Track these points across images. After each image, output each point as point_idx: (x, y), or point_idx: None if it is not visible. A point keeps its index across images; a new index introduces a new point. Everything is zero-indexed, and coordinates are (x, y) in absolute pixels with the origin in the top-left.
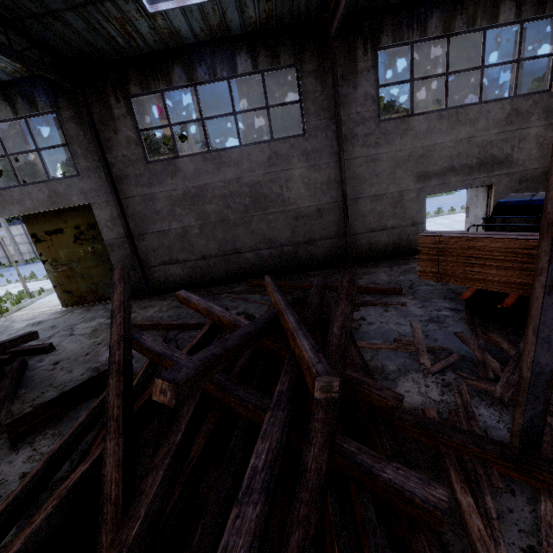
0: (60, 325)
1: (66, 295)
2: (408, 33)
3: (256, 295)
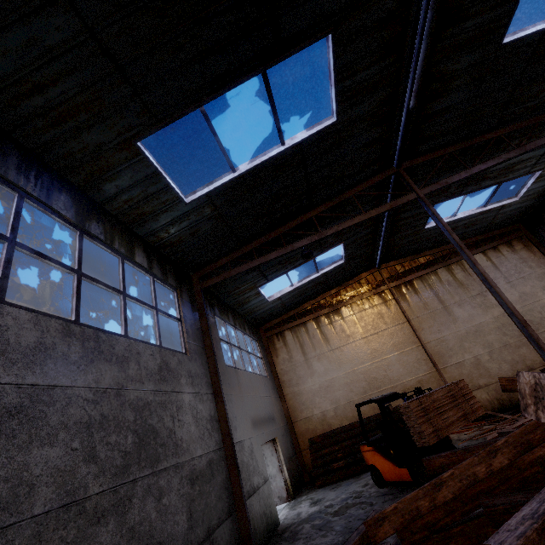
0: None
1: None
2: (223, 314)
3: None
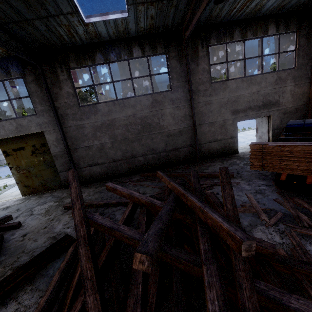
0: (22, 208)
1: (24, 188)
2: (224, 38)
3: (147, 182)
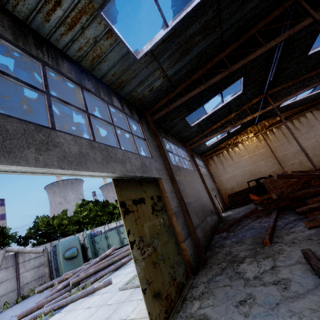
0: (241, 296)
1: (155, 303)
2: (194, 155)
3: (238, 227)
